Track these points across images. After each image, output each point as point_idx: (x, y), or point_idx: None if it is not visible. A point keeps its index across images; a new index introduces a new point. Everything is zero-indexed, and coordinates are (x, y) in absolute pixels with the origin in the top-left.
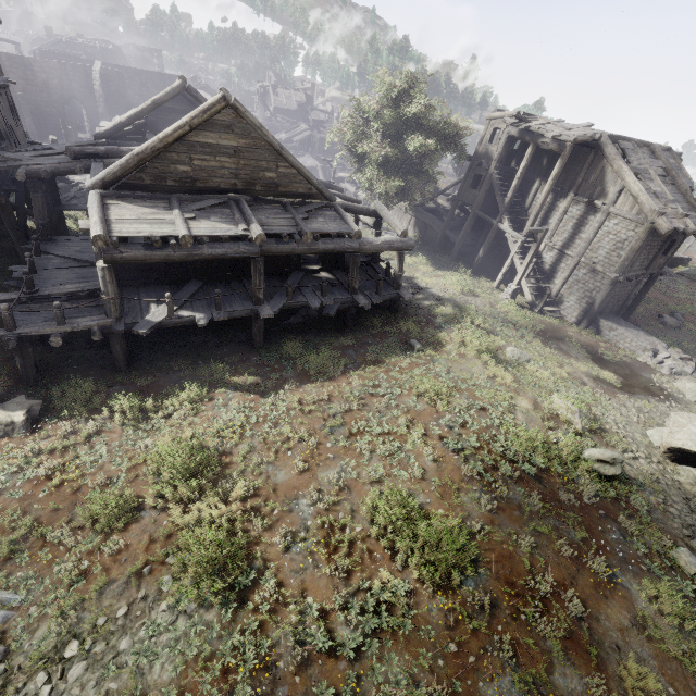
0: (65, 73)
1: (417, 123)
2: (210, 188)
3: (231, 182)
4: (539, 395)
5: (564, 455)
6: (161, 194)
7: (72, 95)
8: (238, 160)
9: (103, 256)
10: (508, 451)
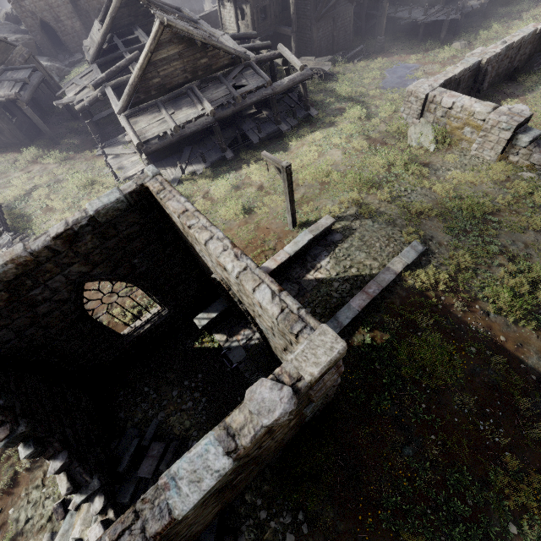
0: None
1: None
2: None
3: None
4: None
5: None
6: None
7: None
8: None
9: None
10: None
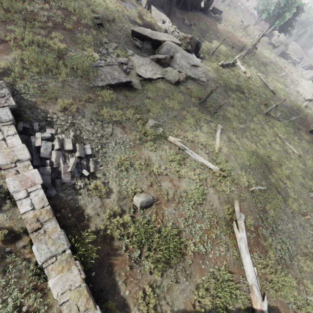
0: None
1: None
2: None
3: None
4: (93, 5)
5: (86, 16)
6: None
7: None
8: None
9: None
10: (57, 2)
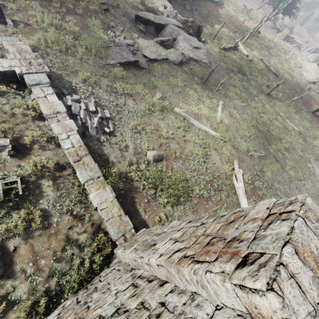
0: None
1: None
2: None
3: None
4: None
5: (93, 2)
6: None
7: None
8: None
9: None
10: None
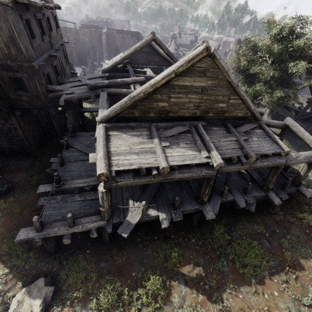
0: (91, 34)
1: (299, 52)
2: (177, 116)
3: (192, 111)
4: None
5: None
6: (144, 123)
7: (93, 44)
8: (202, 96)
9: (104, 185)
10: None
